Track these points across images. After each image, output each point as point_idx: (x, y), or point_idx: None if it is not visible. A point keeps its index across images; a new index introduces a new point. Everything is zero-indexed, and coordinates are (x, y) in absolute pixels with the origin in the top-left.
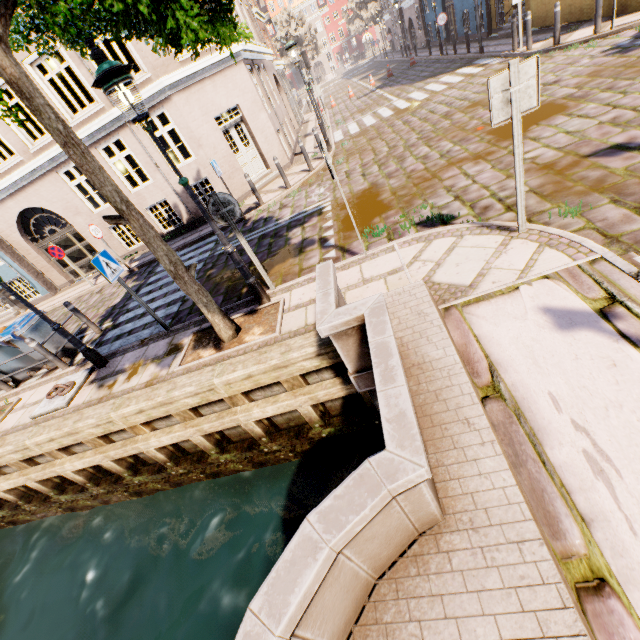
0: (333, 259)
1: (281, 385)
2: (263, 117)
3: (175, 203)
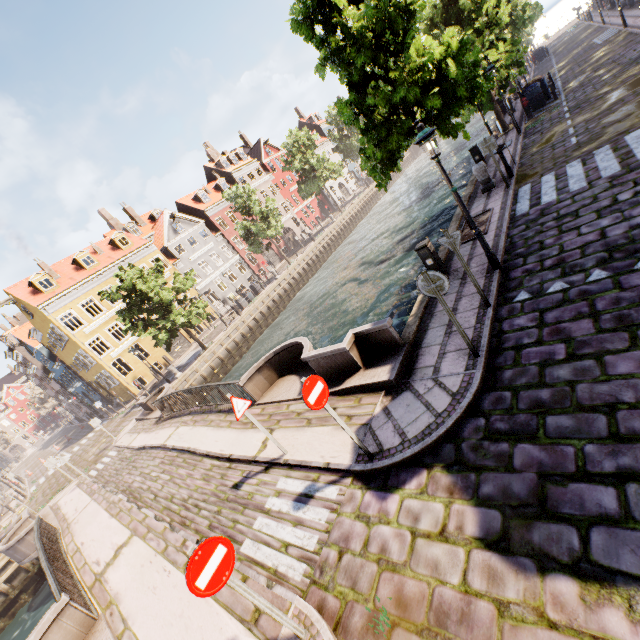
0: None
1: (12, 564)
2: None
3: None
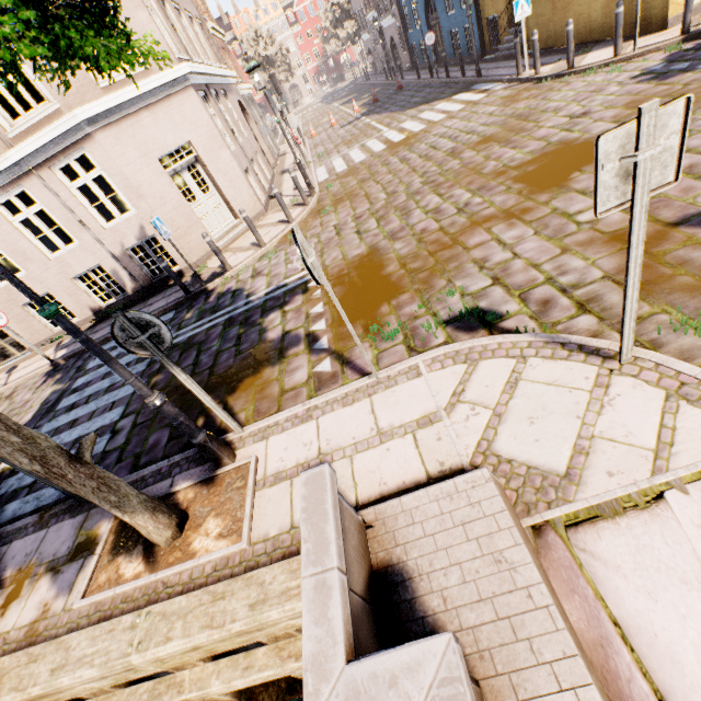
0: (328, 376)
1: None
2: (225, 155)
3: (114, 269)
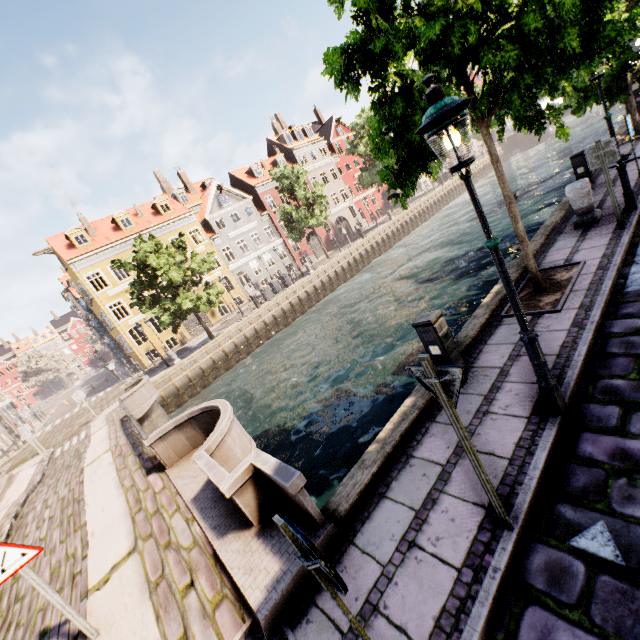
0: None
1: None
2: None
3: None
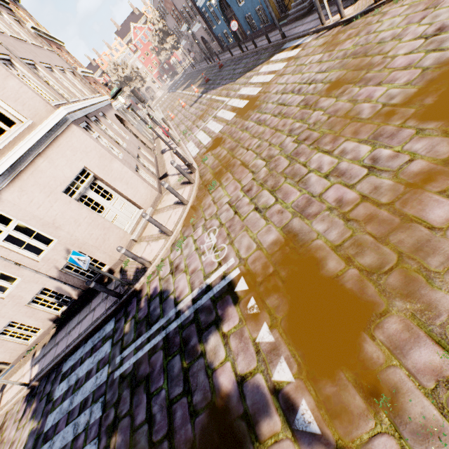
0: None
1: None
2: (116, 166)
3: (56, 286)
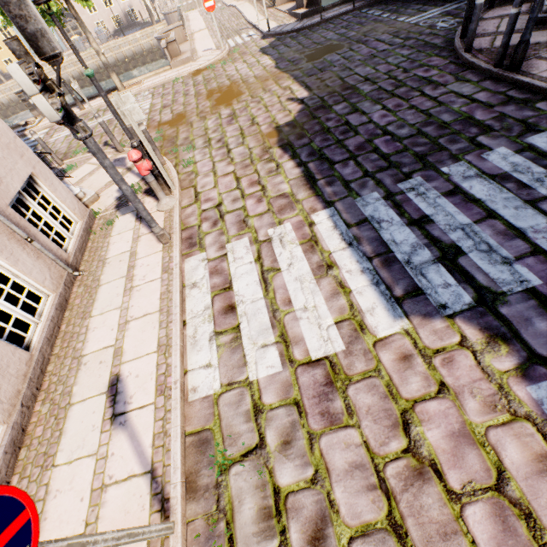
0: None
1: None
2: None
3: (122, 17)
